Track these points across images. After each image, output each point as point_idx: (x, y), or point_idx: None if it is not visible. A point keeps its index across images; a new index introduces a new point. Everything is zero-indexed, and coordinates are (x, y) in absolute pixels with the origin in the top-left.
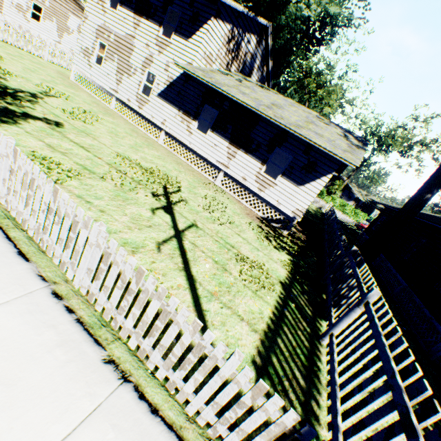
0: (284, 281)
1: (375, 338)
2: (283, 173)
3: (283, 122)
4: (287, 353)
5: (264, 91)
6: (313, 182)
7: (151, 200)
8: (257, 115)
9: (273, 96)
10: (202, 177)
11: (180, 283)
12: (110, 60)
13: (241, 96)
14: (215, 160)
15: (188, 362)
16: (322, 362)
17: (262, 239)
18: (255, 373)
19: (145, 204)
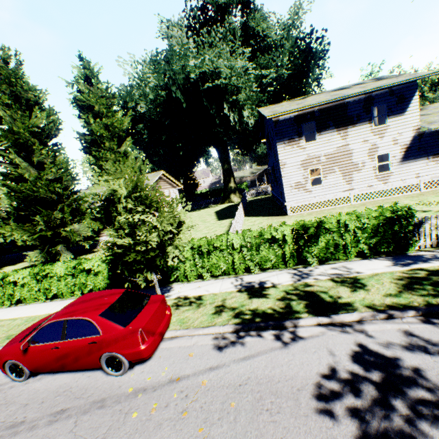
0: None
1: None
2: None
3: None
4: None
5: (435, 109)
6: None
7: None
8: None
9: None
10: None
11: None
12: (329, 174)
13: None
14: None
15: None
16: None
17: None
18: None
19: None
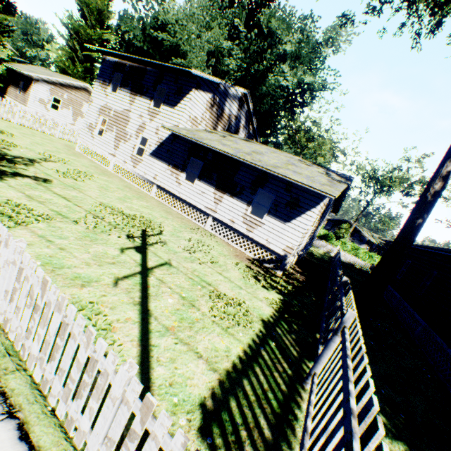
0: (268, 319)
1: (342, 362)
2: (269, 211)
3: (260, 164)
4: (253, 397)
5: (248, 143)
6: (299, 218)
7: (124, 240)
8: (238, 161)
9: (256, 146)
10: (192, 223)
11: (130, 317)
12: (110, 131)
13: (221, 146)
14: (203, 206)
15: (84, 385)
16: (302, 410)
17: (249, 278)
18: (200, 419)
19: (115, 244)
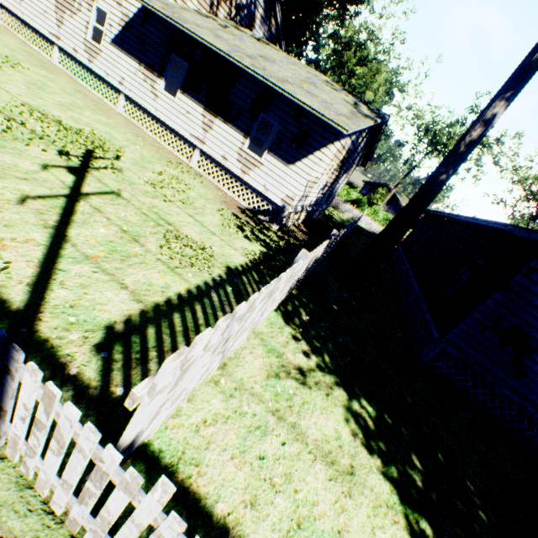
0: (236, 268)
1: None
2: (270, 148)
3: (261, 73)
4: (181, 329)
5: (259, 44)
6: (306, 160)
7: (52, 157)
8: (236, 68)
9: (271, 51)
10: (173, 157)
11: (35, 239)
12: None
13: (212, 38)
14: (188, 134)
15: None
16: None
17: (230, 226)
18: (102, 338)
19: (35, 158)
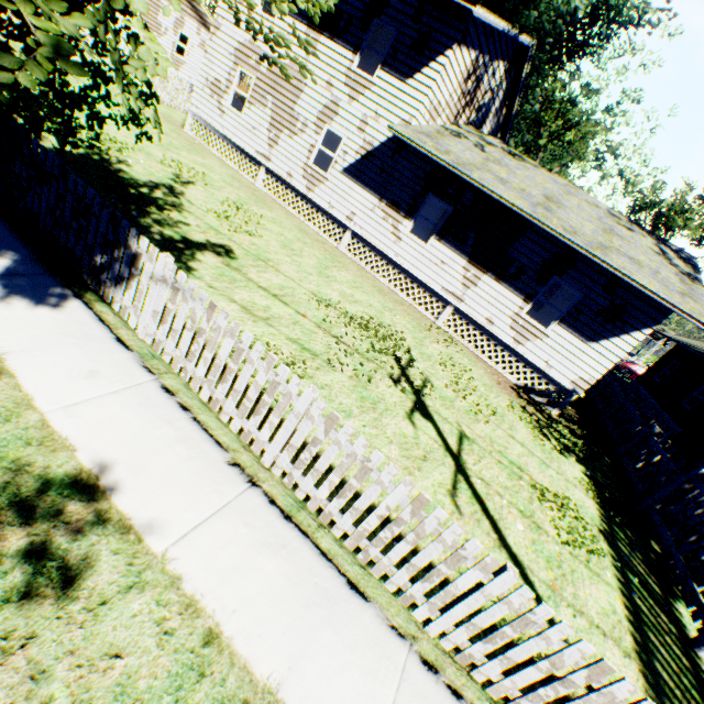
0: (602, 527)
1: None
2: (562, 318)
3: (581, 244)
4: (678, 692)
5: (521, 166)
6: (616, 339)
7: (396, 393)
8: (524, 220)
9: (536, 174)
10: (417, 313)
11: None
12: (259, 104)
13: (503, 190)
14: (439, 287)
15: None
16: None
17: (540, 438)
18: None
19: (395, 406)
